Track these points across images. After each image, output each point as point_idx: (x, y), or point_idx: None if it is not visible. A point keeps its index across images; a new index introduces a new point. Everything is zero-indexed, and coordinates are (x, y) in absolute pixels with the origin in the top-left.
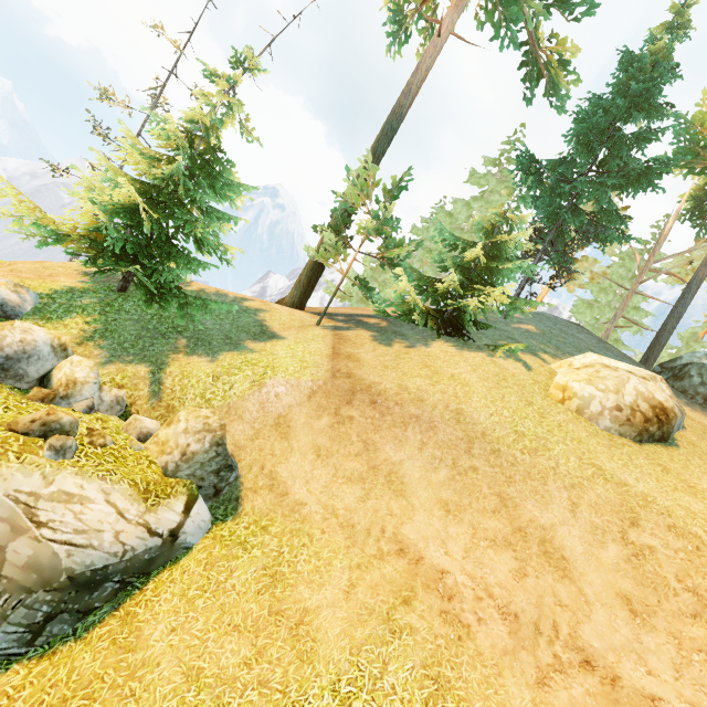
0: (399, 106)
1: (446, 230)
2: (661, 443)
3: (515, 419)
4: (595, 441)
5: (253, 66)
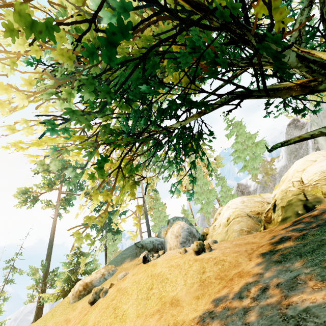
0: (50, 239)
1: (64, 263)
2: (89, 293)
3: (38, 324)
4: (60, 312)
5: (13, 259)
